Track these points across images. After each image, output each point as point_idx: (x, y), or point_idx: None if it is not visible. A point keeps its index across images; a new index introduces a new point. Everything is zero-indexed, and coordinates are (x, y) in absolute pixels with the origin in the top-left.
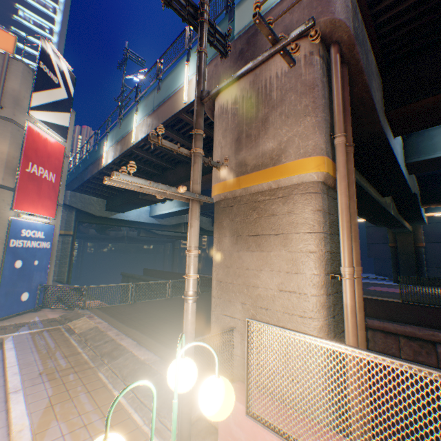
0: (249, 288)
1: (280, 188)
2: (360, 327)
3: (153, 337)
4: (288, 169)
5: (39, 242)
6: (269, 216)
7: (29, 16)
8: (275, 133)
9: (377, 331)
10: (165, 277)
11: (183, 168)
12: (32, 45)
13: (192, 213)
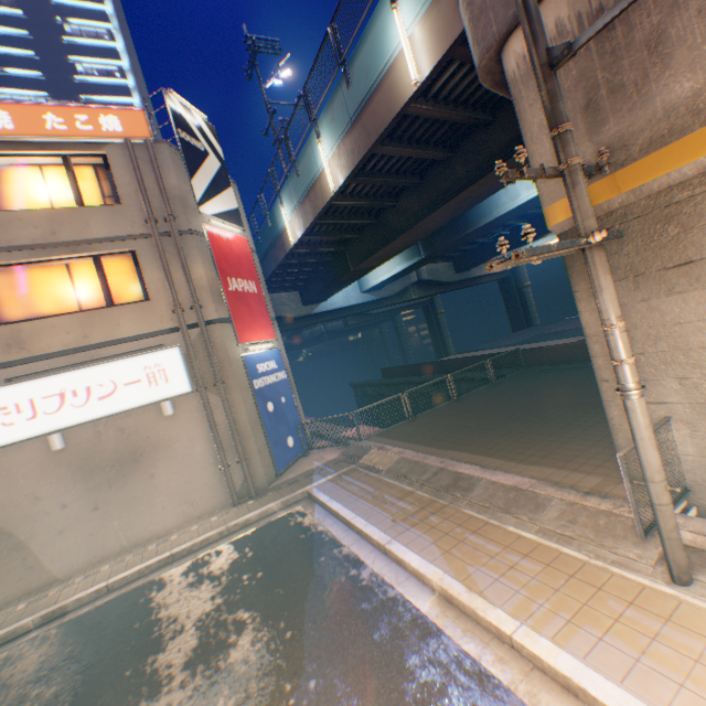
0: (687, 353)
1: None
2: None
3: (492, 456)
4: None
5: (275, 375)
6: None
7: (89, 66)
8: (692, 58)
9: None
10: (418, 373)
11: (412, 198)
12: None
13: (596, 268)
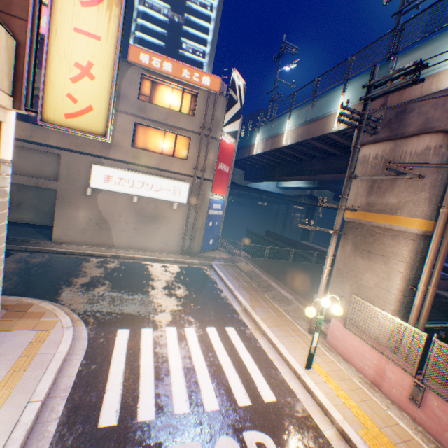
0: (356, 278)
1: (391, 229)
2: (422, 318)
3: (286, 286)
4: (399, 220)
5: (218, 211)
6: (379, 243)
7: None
8: (397, 193)
9: None
10: (282, 241)
11: (319, 162)
12: (197, 27)
13: (332, 239)
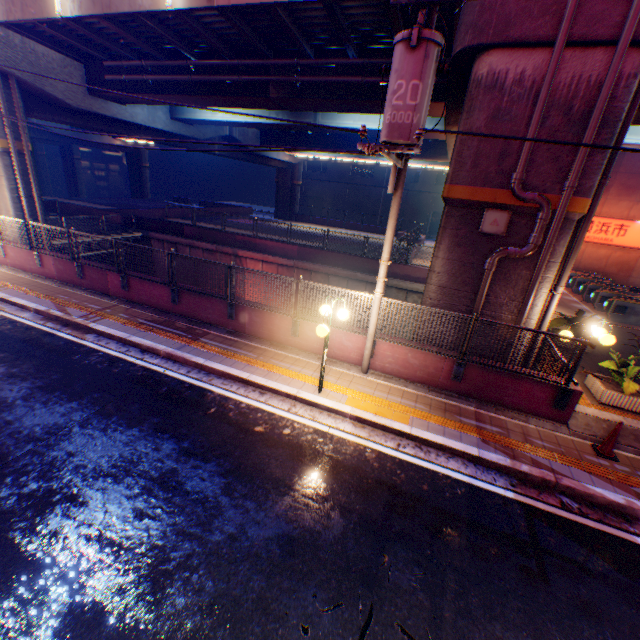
0: None
1: None
2: (42, 218)
3: None
4: None
5: None
6: None
7: None
8: None
9: (157, 240)
10: None
11: None
12: None
13: None
